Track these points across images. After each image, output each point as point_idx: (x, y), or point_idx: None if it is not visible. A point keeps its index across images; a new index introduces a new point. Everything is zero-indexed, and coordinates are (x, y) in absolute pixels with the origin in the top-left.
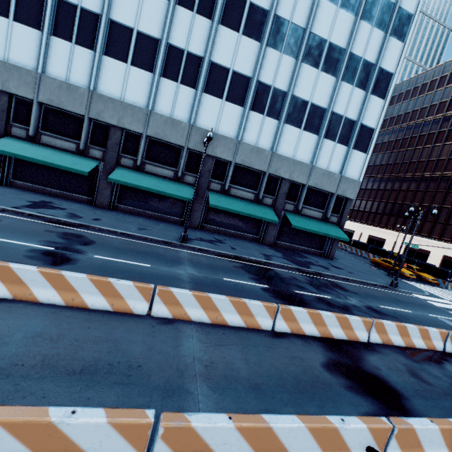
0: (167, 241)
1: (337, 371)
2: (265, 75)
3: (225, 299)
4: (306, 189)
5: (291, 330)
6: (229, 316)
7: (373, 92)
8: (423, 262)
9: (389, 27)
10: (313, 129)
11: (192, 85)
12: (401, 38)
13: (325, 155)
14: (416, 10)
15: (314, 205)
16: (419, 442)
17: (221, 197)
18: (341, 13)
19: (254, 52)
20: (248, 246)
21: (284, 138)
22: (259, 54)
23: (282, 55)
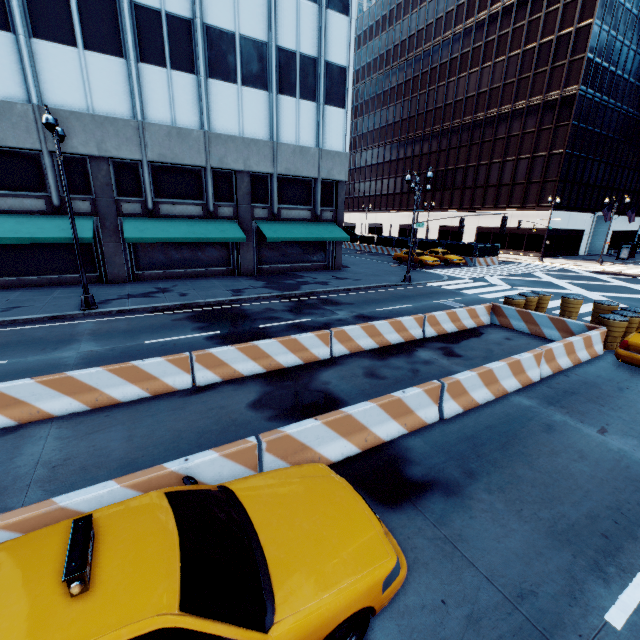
0: (57, 315)
1: (267, 404)
2: None
3: (100, 372)
4: (275, 181)
5: (222, 377)
6: (118, 390)
7: (330, 5)
8: (453, 242)
9: None
10: (257, 82)
11: (1, 23)
12: None
13: (288, 122)
14: None
15: (296, 202)
16: (303, 445)
17: (146, 223)
18: None
19: None
20: (212, 286)
21: (216, 105)
22: None
23: None
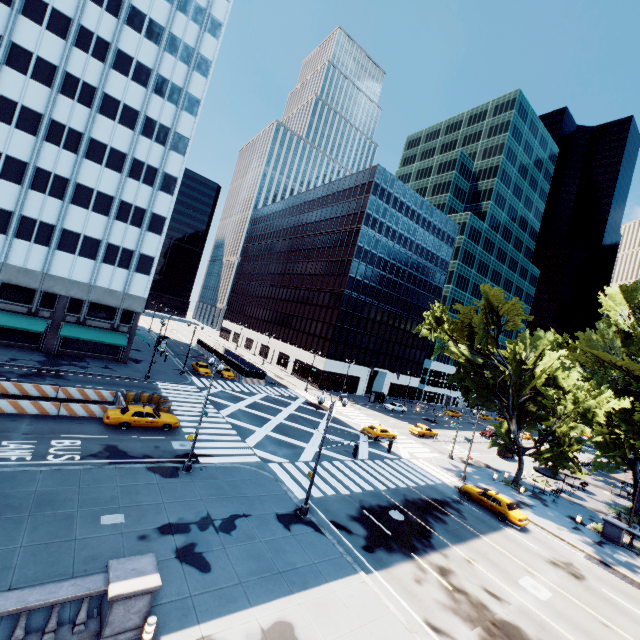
0: None
1: None
2: (30, 211)
3: None
4: (86, 304)
5: None
6: None
7: (149, 230)
8: (252, 364)
9: (156, 185)
10: (89, 255)
11: None
12: (170, 193)
13: (105, 276)
14: (180, 175)
15: (102, 317)
16: None
17: None
18: (107, 171)
19: (15, 192)
20: (6, 353)
21: (57, 262)
22: (21, 194)
23: (48, 197)
